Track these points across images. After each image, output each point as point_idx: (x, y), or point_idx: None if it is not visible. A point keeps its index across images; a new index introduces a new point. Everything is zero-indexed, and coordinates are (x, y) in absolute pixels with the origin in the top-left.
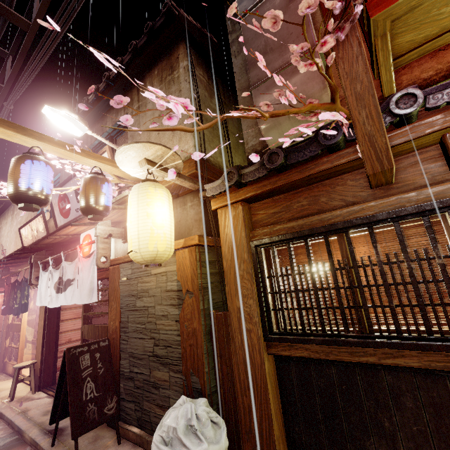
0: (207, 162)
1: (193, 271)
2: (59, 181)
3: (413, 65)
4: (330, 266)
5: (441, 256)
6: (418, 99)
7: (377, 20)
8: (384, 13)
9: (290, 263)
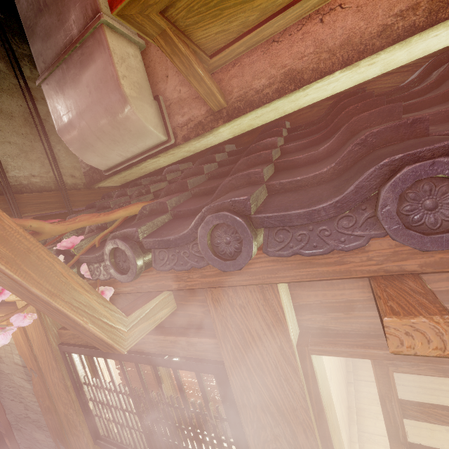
0: (27, 188)
1: (29, 351)
2: None
3: (244, 62)
4: (129, 392)
5: (212, 417)
6: (130, 265)
7: (127, 14)
8: (132, 3)
9: (98, 377)
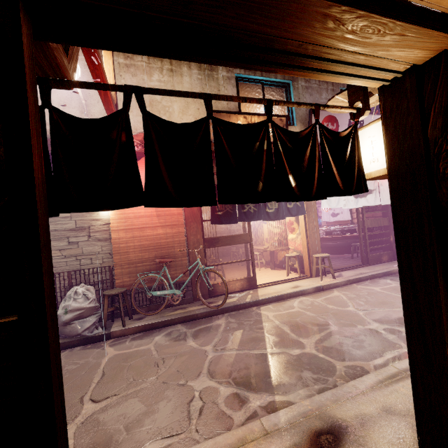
0: None
1: None
2: (274, 85)
3: None
4: None
5: None
6: None
7: None
8: None
9: None
